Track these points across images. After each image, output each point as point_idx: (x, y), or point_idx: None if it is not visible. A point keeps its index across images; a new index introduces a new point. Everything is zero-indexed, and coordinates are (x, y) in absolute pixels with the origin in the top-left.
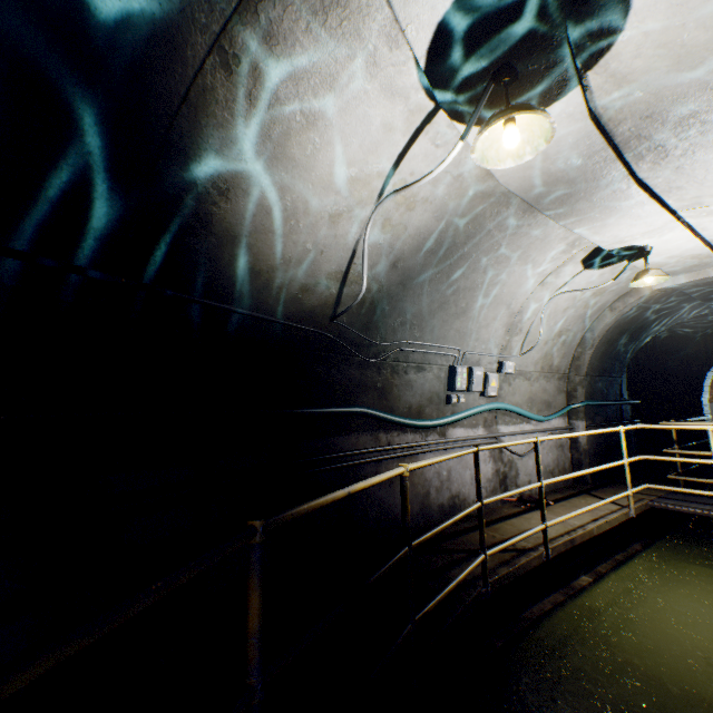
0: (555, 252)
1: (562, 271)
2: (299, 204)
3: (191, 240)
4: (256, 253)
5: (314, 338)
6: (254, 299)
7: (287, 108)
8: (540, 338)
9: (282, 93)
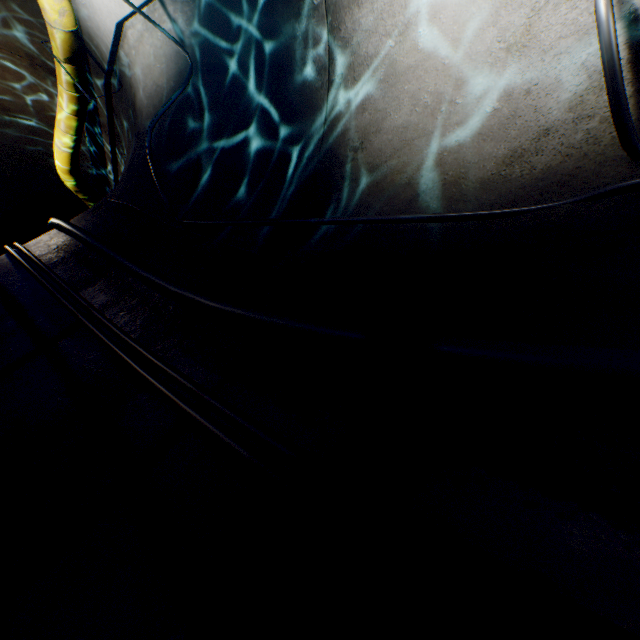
0: None
1: None
2: (441, 89)
3: (335, 195)
4: (401, 169)
5: (572, 215)
6: (402, 212)
7: (381, 52)
8: None
9: (371, 52)
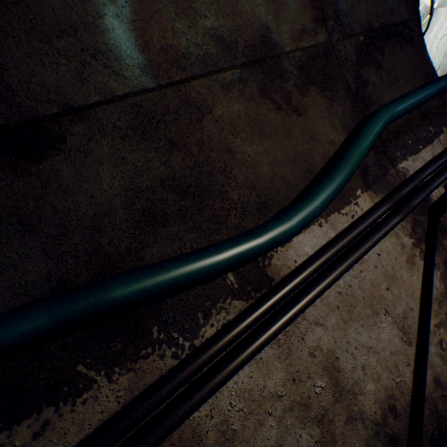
0: (441, 20)
1: (443, 26)
2: None
3: None
4: None
5: None
6: None
7: None
8: (437, 63)
9: None
